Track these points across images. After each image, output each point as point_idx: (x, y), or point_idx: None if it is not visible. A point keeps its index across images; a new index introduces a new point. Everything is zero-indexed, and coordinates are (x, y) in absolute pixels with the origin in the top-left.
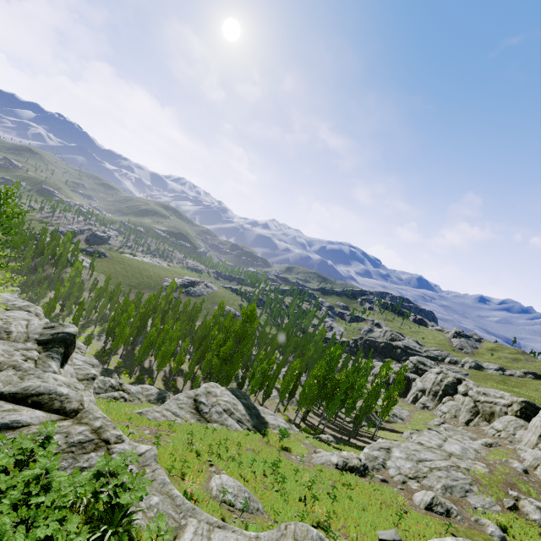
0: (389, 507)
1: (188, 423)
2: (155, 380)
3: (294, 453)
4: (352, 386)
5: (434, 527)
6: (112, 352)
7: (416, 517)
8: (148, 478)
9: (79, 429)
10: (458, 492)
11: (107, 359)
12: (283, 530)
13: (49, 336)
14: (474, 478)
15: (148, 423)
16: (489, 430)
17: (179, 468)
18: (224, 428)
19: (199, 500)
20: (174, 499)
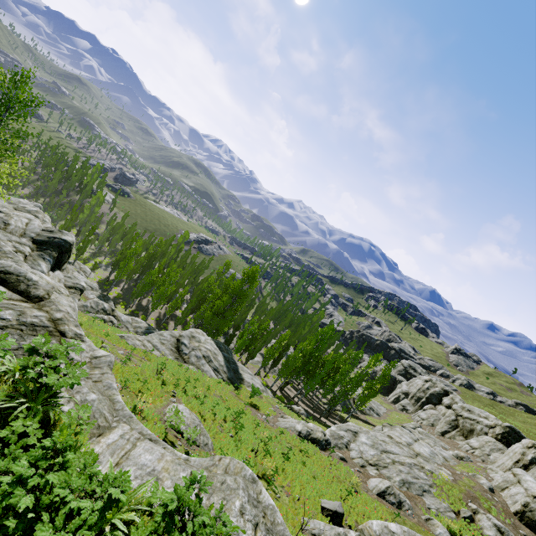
0: (341, 483)
1: (165, 357)
2: (147, 317)
3: (261, 412)
4: (337, 370)
5: (381, 512)
6: (114, 284)
7: (365, 499)
8: (95, 377)
9: (36, 313)
10: (416, 489)
11: (109, 288)
12: (216, 461)
13: (45, 238)
14: (436, 482)
15: (125, 346)
16: (464, 445)
17: (138, 387)
18: (199, 371)
19: (147, 418)
20: (114, 403)
